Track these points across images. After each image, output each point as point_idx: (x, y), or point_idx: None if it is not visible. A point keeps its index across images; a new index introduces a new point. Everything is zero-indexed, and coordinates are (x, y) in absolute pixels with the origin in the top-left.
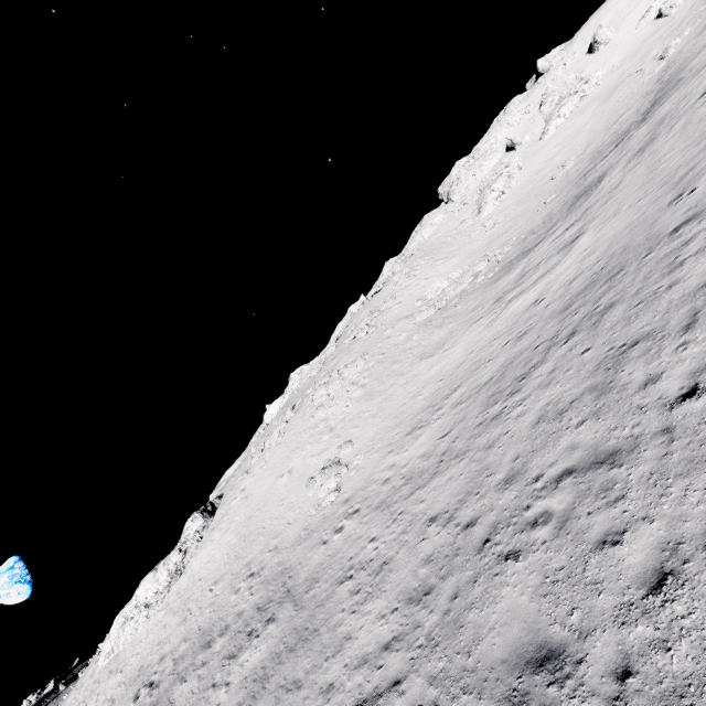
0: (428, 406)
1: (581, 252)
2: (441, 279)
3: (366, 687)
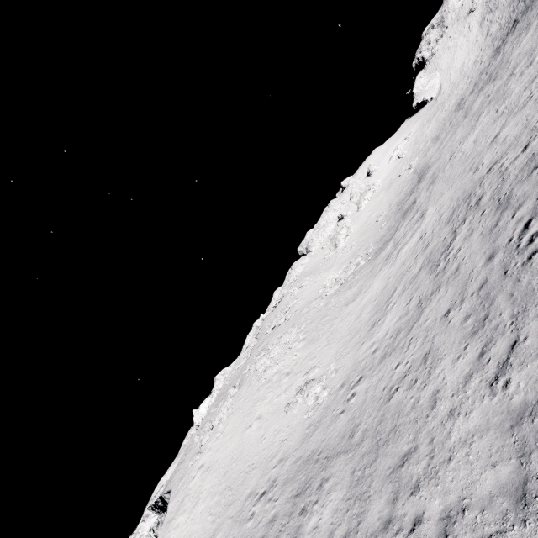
0: (376, 311)
1: (433, 212)
2: (333, 273)
3: (489, 374)
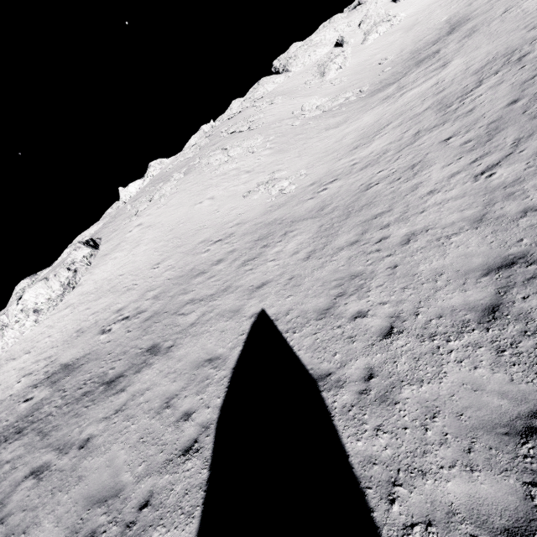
0: (362, 138)
1: (461, 63)
2: (317, 98)
3: (476, 171)
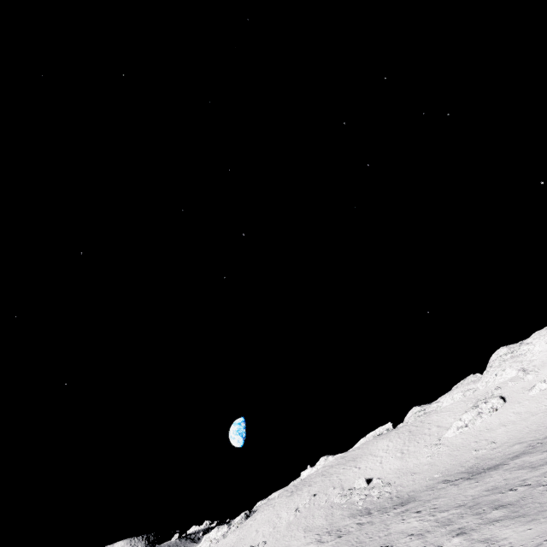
0: None
1: None
2: (363, 479)
3: None
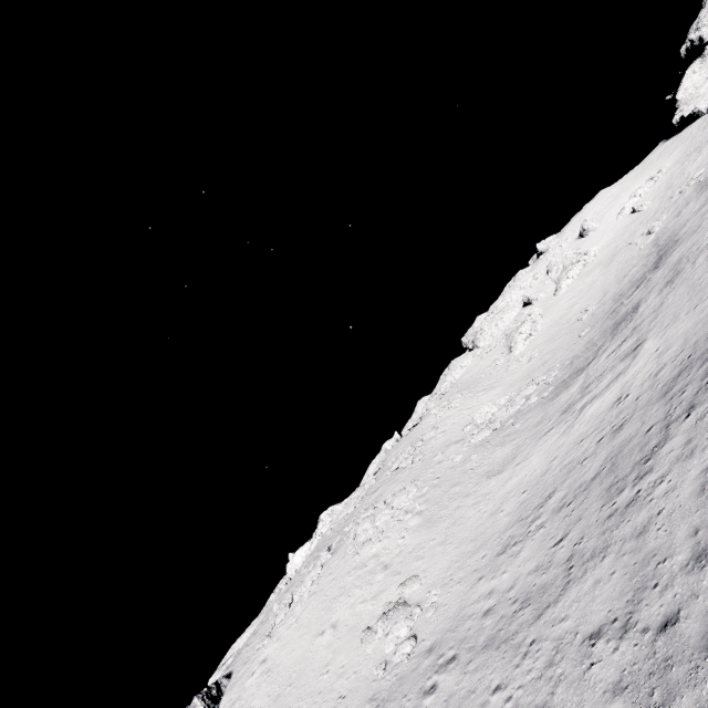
0: (517, 520)
1: (652, 352)
2: (489, 404)
3: None
